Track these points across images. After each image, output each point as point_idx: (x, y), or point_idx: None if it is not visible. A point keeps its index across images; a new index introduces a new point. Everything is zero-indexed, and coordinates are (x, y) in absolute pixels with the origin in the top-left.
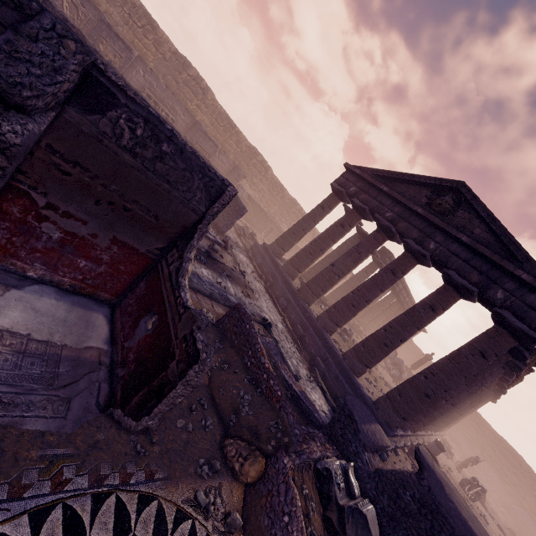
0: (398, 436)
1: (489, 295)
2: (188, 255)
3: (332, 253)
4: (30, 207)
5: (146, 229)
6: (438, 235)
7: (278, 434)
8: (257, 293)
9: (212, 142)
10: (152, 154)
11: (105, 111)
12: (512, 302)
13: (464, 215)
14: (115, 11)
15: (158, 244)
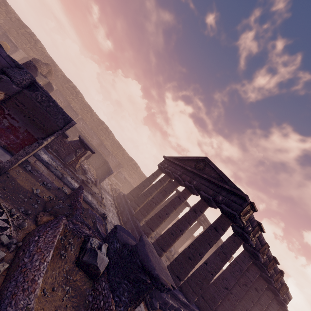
0: (186, 309)
1: (216, 199)
2: (50, 136)
3: (163, 203)
4: (2, 113)
5: (39, 129)
6: (197, 178)
7: (67, 214)
8: (108, 209)
9: (107, 150)
10: (46, 105)
11: (35, 92)
12: (225, 200)
13: (208, 169)
14: (77, 105)
15: (42, 136)
